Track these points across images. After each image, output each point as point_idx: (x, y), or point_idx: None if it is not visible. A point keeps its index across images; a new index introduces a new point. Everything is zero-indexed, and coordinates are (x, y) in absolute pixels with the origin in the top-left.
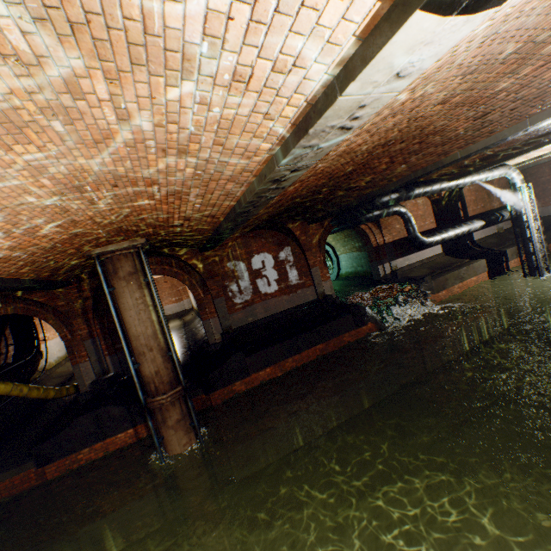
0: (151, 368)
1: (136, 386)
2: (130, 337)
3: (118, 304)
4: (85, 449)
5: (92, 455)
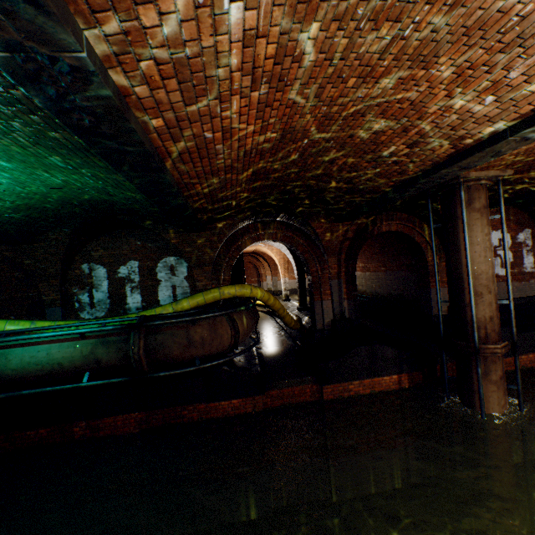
0: (485, 312)
1: (472, 327)
2: (464, 275)
3: (456, 237)
4: (355, 381)
5: (359, 389)
